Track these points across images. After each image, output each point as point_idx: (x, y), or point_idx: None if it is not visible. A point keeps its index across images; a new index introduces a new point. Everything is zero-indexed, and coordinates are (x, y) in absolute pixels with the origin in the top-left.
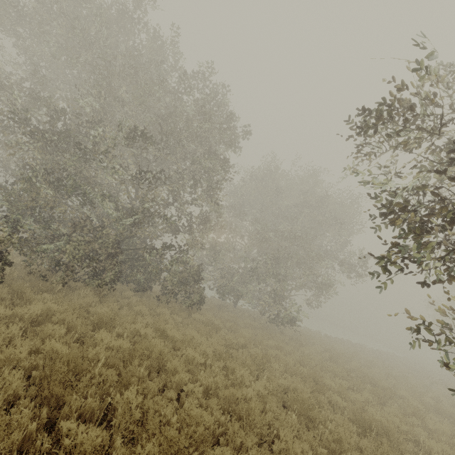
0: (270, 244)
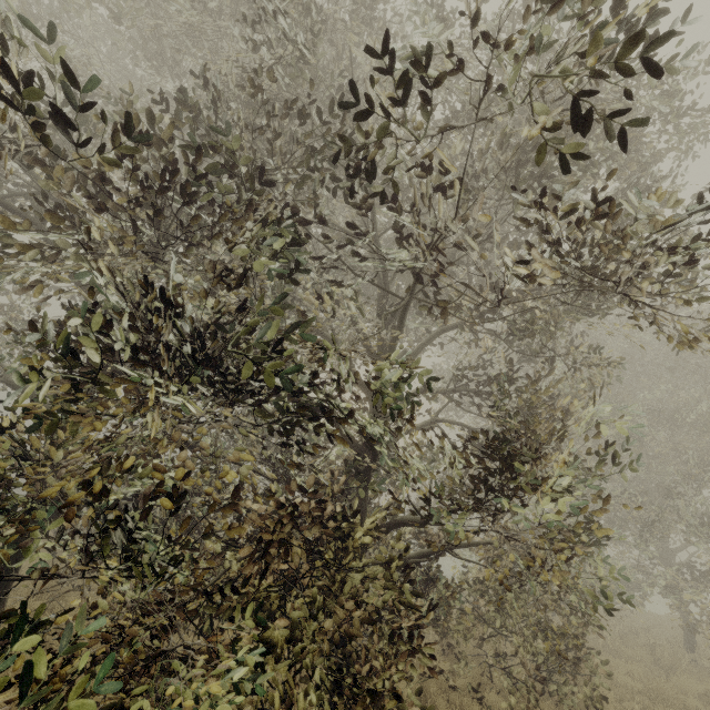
0: (642, 445)
